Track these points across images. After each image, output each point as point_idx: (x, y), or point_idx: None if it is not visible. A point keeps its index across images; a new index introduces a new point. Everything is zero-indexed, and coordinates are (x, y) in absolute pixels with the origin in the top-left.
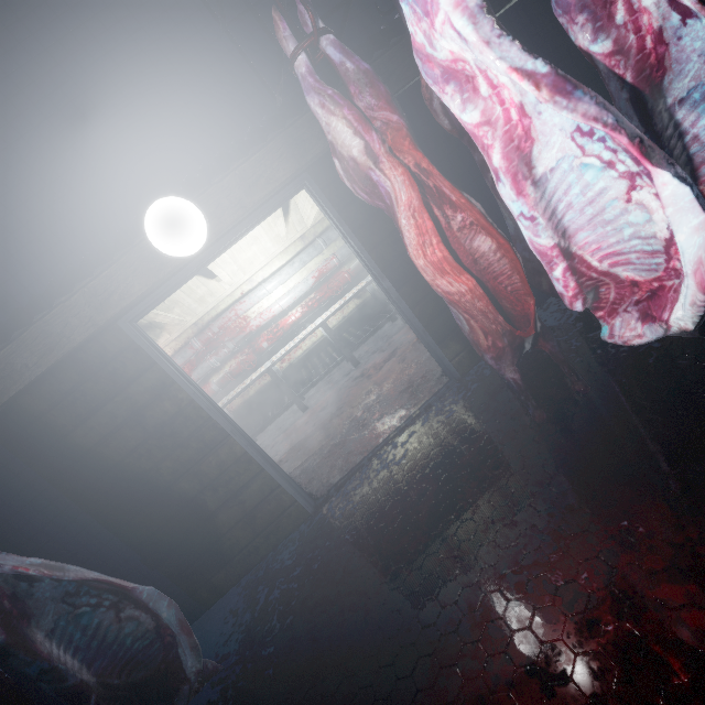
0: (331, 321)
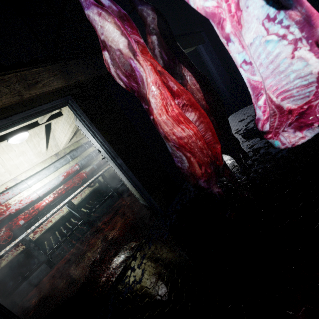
0: (73, 201)
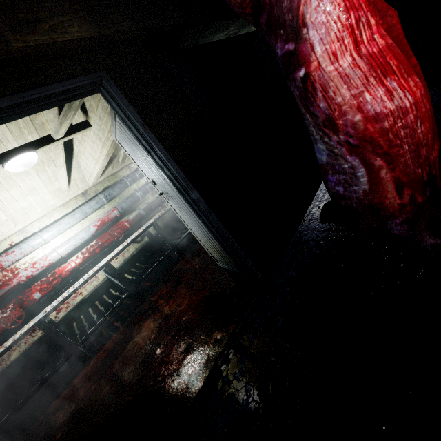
0: (112, 264)
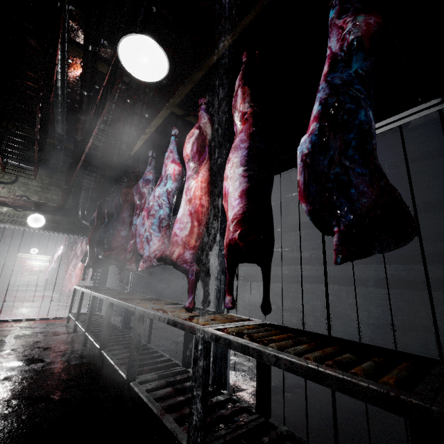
0: (41, 277)
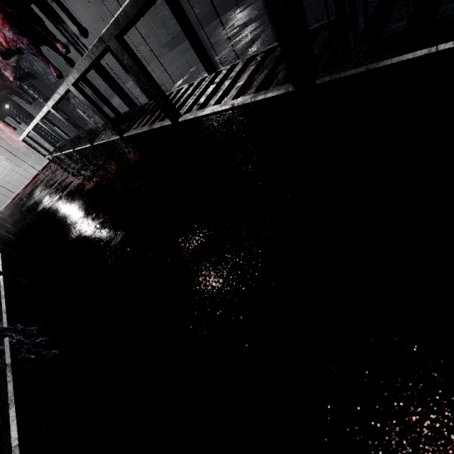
0: (3, 163)
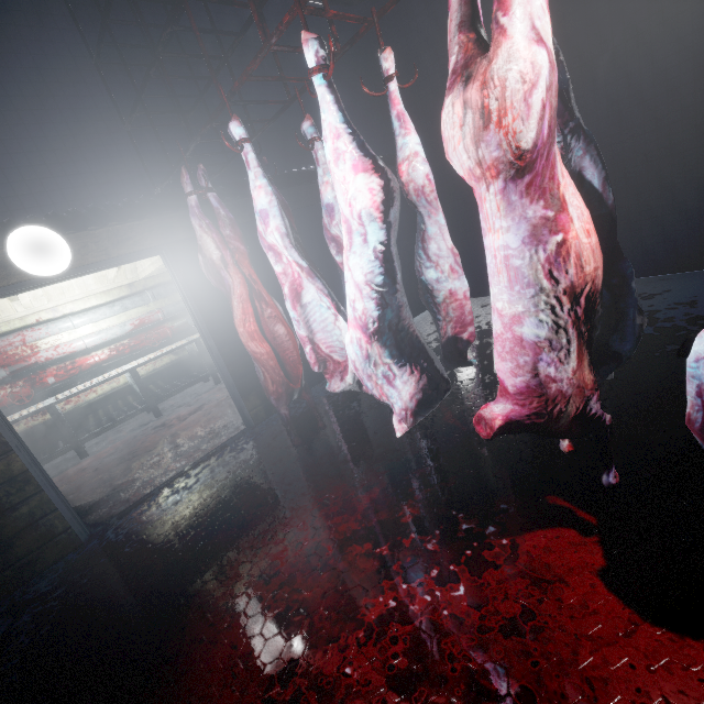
0: (139, 370)
